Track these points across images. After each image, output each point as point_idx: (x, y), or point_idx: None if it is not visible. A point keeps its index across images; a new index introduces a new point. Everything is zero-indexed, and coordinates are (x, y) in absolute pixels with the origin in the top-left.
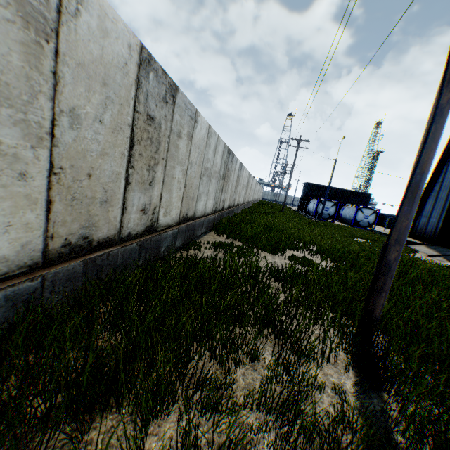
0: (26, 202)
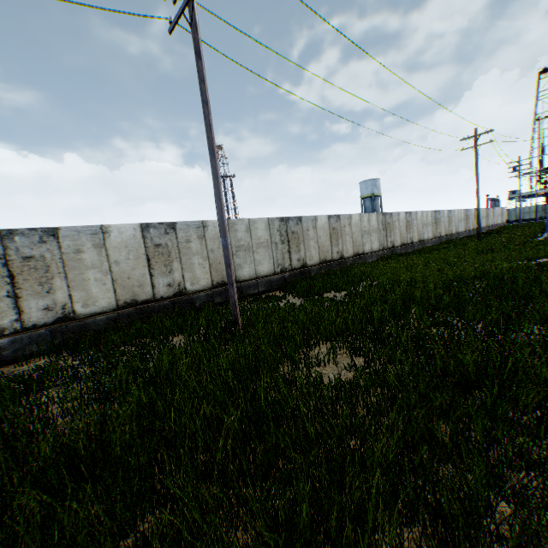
0: (107, 291)
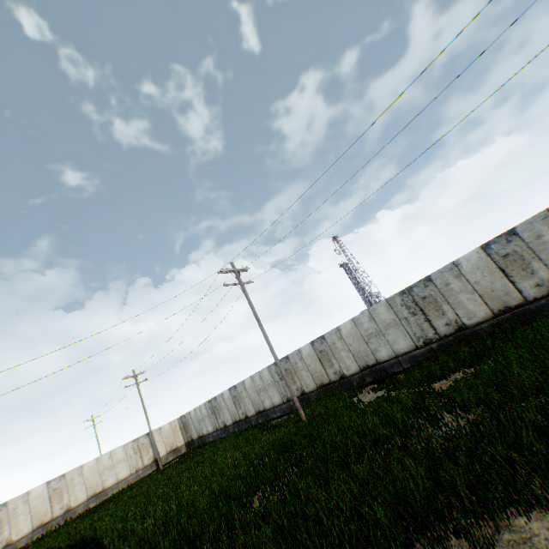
0: (311, 380)
